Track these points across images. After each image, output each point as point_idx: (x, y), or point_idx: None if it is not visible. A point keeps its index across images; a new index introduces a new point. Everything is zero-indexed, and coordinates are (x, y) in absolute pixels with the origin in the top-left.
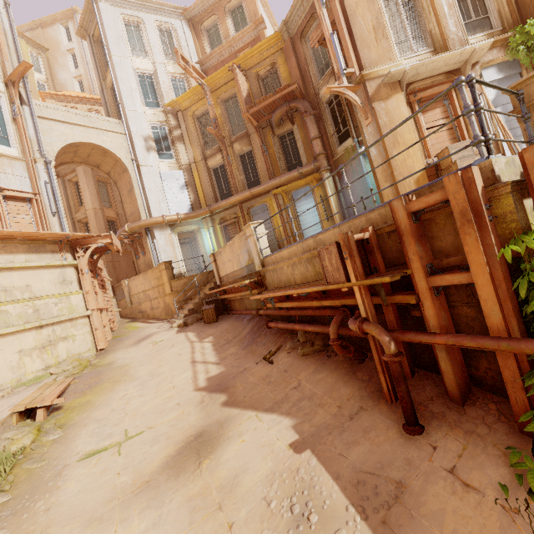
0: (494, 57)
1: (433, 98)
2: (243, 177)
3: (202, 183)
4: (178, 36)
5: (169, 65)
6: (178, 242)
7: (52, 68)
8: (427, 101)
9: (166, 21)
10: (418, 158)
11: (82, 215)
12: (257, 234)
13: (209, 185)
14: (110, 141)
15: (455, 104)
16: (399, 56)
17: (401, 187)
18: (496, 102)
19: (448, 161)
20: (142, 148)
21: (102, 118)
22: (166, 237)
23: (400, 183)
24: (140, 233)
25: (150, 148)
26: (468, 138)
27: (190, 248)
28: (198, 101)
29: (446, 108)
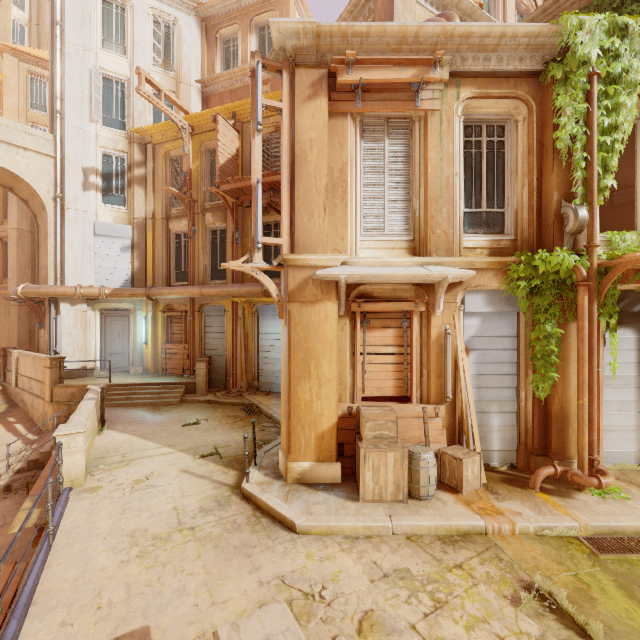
0: (485, 282)
1: (389, 311)
2: (207, 260)
3: (155, 250)
4: (180, 37)
5: (156, 74)
6: (97, 322)
7: (42, 8)
8: (380, 313)
9: (168, 11)
10: (332, 404)
11: (3, 232)
12: (60, 455)
13: (164, 256)
14: (27, 164)
15: (412, 334)
16: (362, 232)
17: (296, 440)
18: (475, 342)
19: (362, 431)
20: (76, 183)
21: (21, 129)
22: (77, 314)
23: (295, 434)
24: (45, 298)
25: (90, 186)
26: (419, 384)
27: (128, 323)
28: (177, 139)
29: (403, 331)
